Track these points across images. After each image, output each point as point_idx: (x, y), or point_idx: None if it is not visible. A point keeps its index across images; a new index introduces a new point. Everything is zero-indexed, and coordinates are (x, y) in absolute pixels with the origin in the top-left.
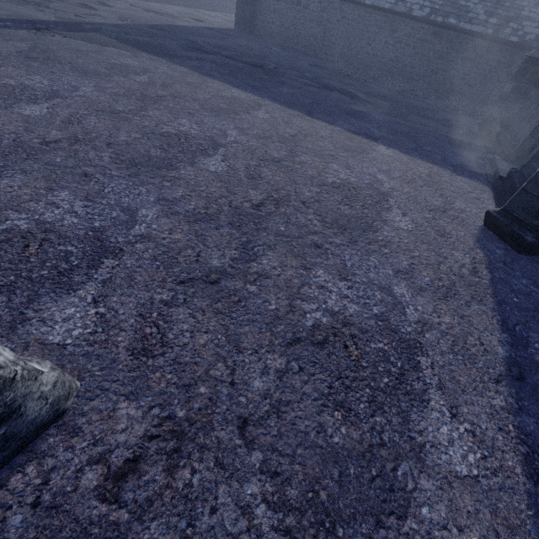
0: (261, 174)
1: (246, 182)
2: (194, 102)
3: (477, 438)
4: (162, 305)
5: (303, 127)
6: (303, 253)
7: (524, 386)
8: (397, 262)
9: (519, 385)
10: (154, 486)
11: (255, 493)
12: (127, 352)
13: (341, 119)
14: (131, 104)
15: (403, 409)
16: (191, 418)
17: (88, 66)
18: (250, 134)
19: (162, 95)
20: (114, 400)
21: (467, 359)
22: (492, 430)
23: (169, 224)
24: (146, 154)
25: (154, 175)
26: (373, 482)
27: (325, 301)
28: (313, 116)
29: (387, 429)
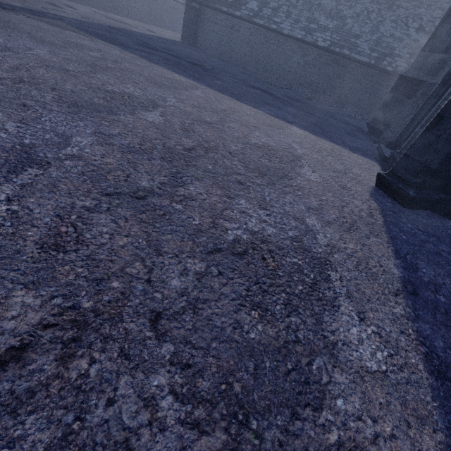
0: (194, 129)
1: (180, 132)
2: (140, 76)
3: (383, 339)
4: (83, 210)
5: (232, 106)
6: (228, 186)
7: (418, 300)
8: (309, 202)
9: (413, 298)
10: (40, 376)
11: (162, 385)
12: (35, 245)
13: (263, 106)
14: (82, 67)
15: (317, 312)
16: (98, 309)
17: (46, 38)
18: (187, 103)
19: (111, 67)
20: (9, 288)
21: (370, 276)
22: (395, 333)
23: (103, 151)
24: (89, 101)
25: (94, 115)
26: (289, 375)
27: (246, 223)
28: (241, 101)
29: (302, 328)
